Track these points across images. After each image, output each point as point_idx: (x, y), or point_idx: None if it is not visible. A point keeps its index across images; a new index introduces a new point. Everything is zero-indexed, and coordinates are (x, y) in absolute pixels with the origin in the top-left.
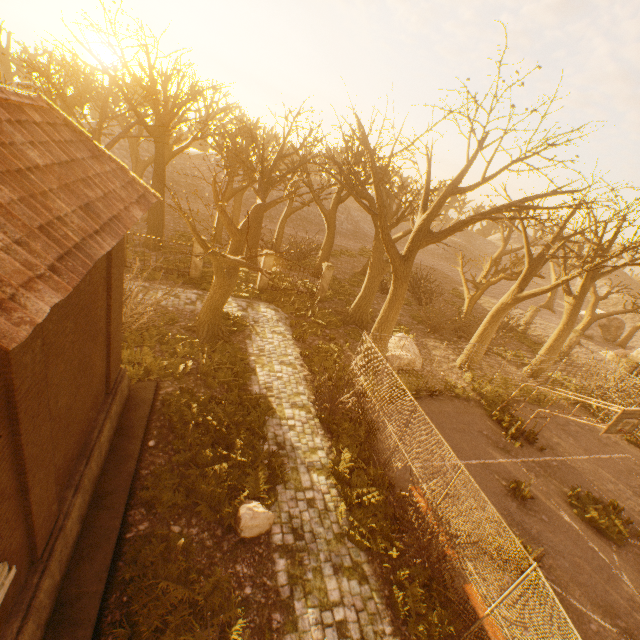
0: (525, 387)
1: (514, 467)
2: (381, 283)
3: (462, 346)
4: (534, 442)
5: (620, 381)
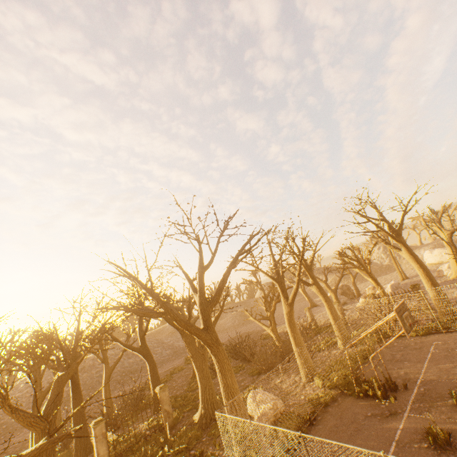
0: (351, 355)
1: (412, 421)
2: (212, 369)
3: (296, 364)
4: (396, 386)
5: (378, 307)
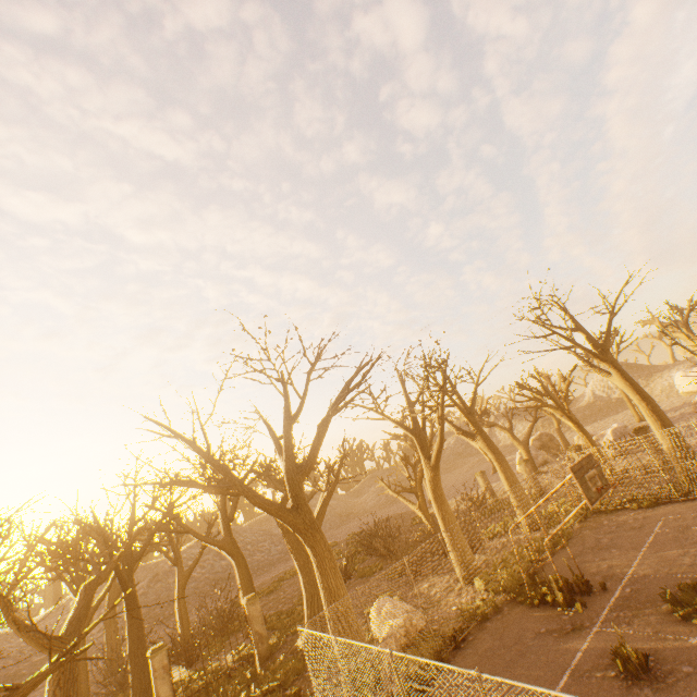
0: (536, 542)
1: (602, 638)
2: None
3: None
4: (590, 586)
5: None
